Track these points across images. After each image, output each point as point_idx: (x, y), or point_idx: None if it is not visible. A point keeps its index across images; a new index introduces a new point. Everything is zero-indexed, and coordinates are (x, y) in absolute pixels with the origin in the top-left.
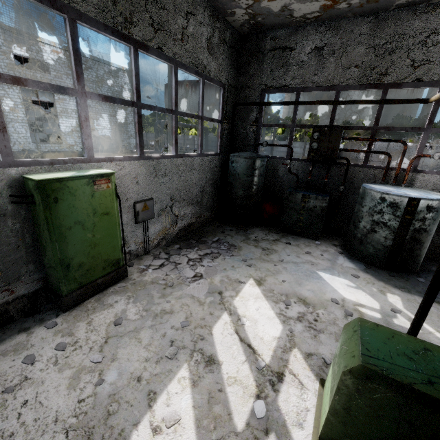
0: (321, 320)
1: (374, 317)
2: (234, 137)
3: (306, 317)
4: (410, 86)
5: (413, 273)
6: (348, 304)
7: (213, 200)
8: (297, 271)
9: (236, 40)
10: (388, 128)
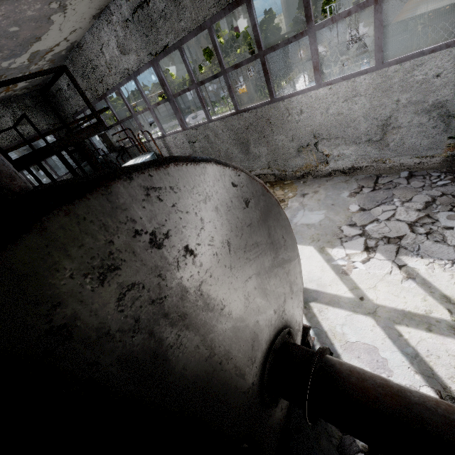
0: None
1: None
2: None
3: None
4: (109, 93)
5: None
6: None
7: None
8: None
9: (39, 96)
10: (122, 120)
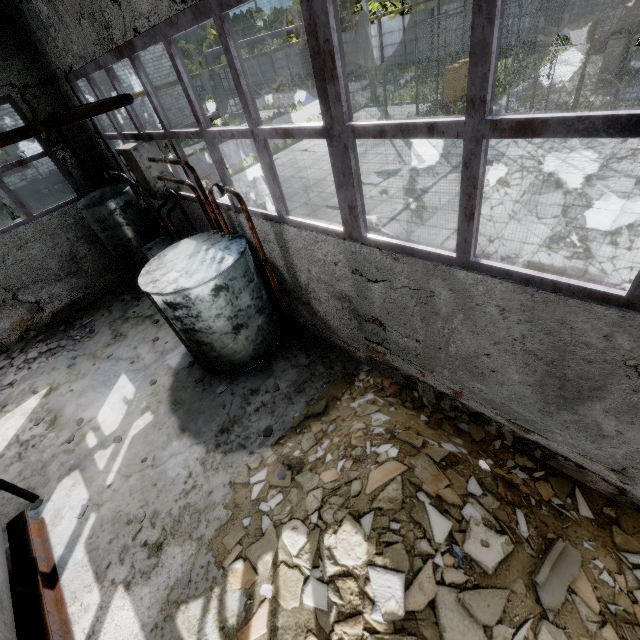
0: (38, 446)
1: (85, 447)
2: (103, 158)
3: (32, 441)
4: (141, 45)
5: (232, 376)
6: (86, 427)
7: (111, 258)
8: (102, 375)
9: None
10: (175, 134)
